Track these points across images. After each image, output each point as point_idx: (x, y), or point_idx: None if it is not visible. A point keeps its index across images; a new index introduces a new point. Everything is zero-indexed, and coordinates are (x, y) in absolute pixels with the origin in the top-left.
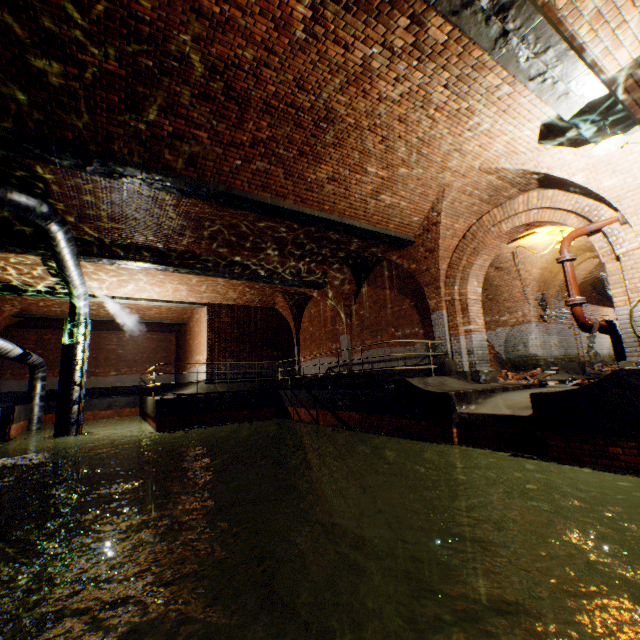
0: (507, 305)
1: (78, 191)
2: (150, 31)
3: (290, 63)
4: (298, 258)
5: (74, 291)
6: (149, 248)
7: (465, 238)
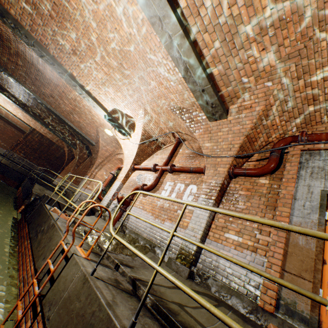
0: None
1: None
2: None
3: (18, 45)
4: (62, 127)
5: None
6: None
7: (110, 154)
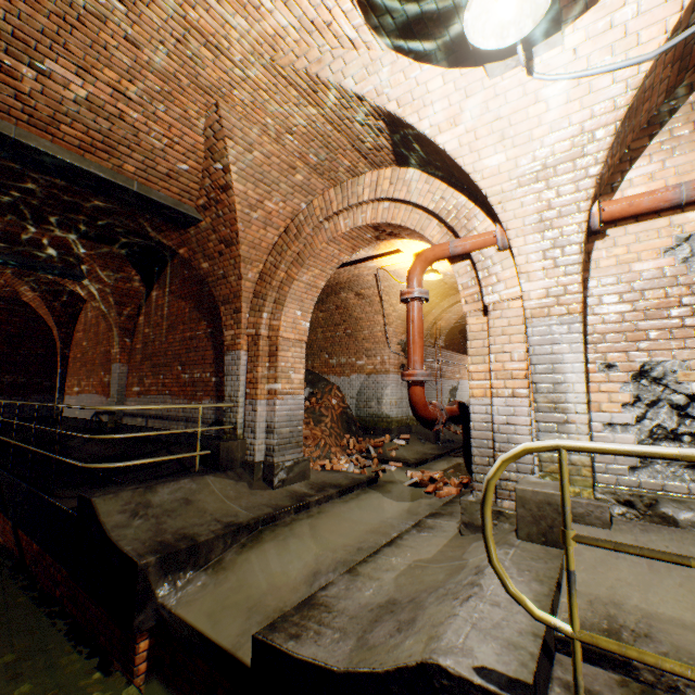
0: (367, 346)
1: None
2: None
3: None
4: None
5: None
6: None
7: (288, 232)
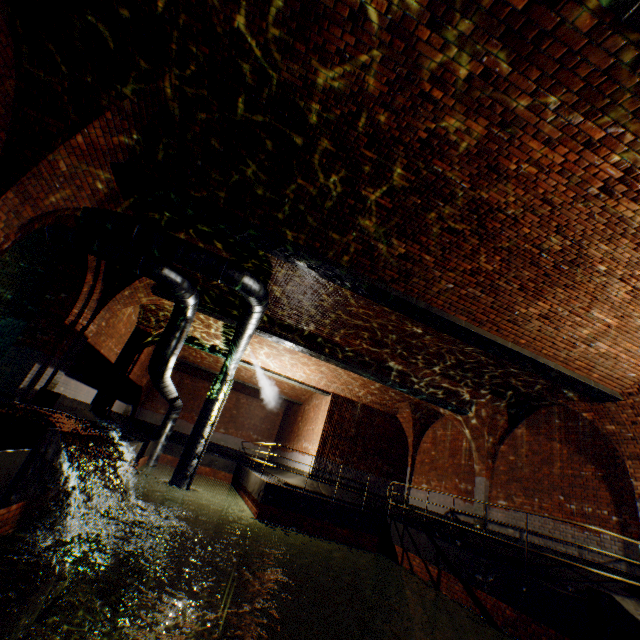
0: None
1: (288, 282)
2: (435, 179)
3: (561, 212)
4: (450, 377)
5: (234, 354)
6: (314, 336)
7: None
